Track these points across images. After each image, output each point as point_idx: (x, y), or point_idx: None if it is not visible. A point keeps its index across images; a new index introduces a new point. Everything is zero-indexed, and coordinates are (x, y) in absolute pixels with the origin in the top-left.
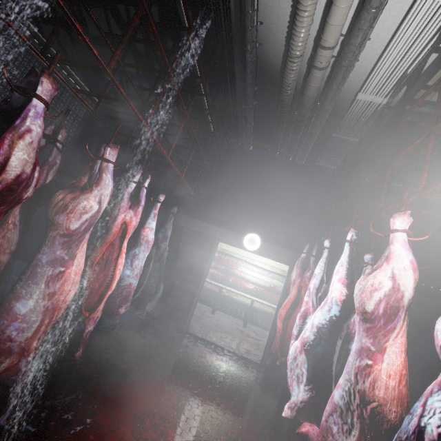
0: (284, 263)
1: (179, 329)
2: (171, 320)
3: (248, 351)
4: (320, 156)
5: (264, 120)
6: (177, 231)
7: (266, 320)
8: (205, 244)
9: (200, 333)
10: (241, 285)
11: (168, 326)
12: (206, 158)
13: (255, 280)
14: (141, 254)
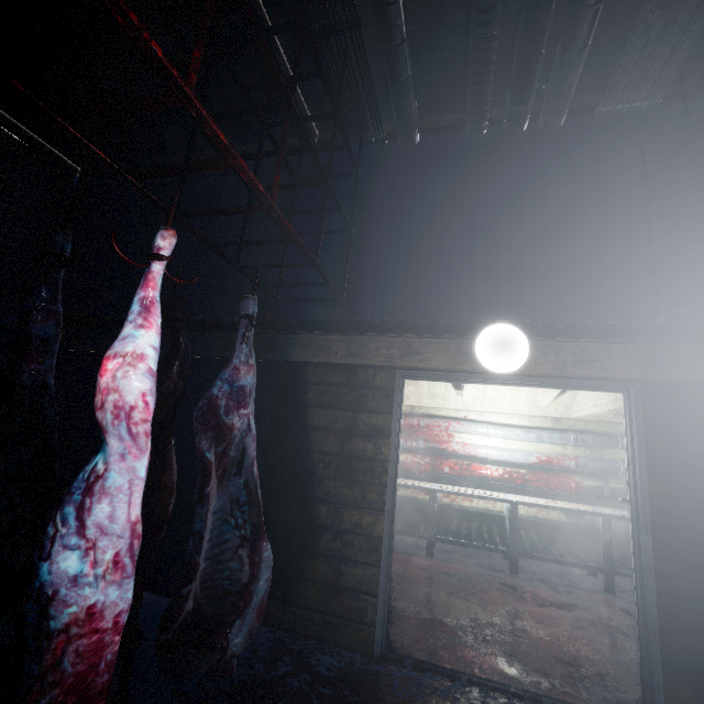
0: (606, 389)
1: (361, 651)
2: (332, 625)
3: (574, 670)
4: (611, 77)
5: (435, 23)
6: (292, 383)
7: (554, 542)
8: (370, 394)
9: (422, 639)
10: (473, 474)
11: (328, 646)
12: (318, 197)
13: (502, 456)
14: (117, 471)
